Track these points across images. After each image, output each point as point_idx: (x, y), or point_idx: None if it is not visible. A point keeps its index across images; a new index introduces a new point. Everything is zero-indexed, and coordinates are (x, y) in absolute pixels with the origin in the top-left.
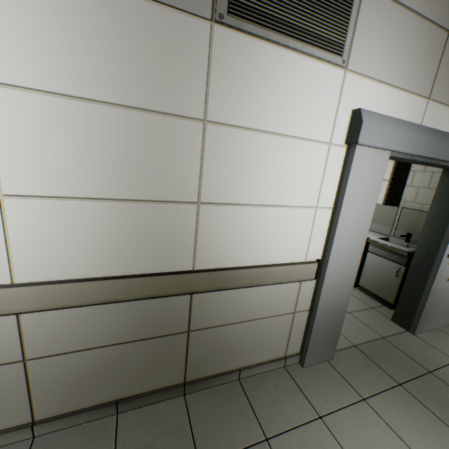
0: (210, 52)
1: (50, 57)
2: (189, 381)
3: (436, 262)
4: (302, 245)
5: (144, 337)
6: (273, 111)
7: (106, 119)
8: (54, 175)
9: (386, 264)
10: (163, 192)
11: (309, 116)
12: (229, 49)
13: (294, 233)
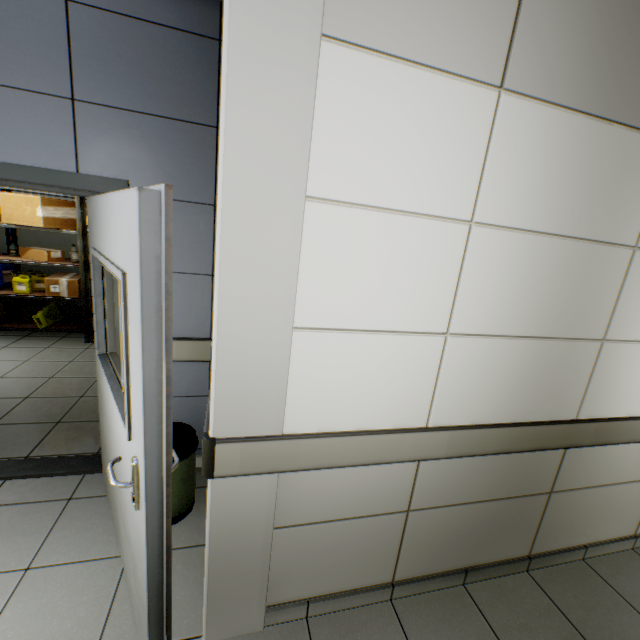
0: None
1: (527, 194)
2: (532, 554)
3: None
4: None
5: (509, 495)
6: None
7: (551, 252)
8: (493, 312)
9: None
10: (575, 328)
11: None
12: None
13: None
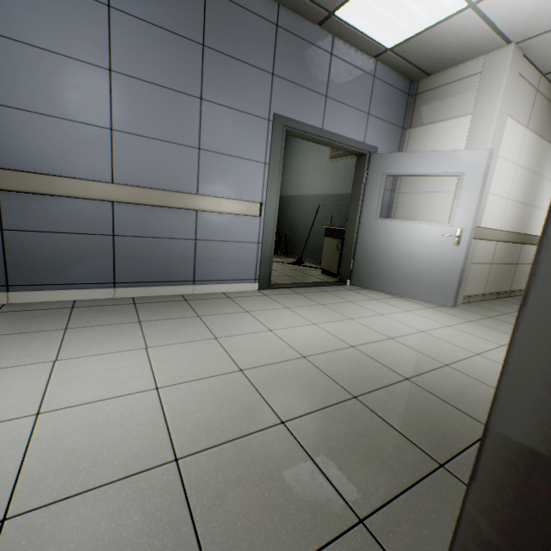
0: (547, 153)
1: (526, 157)
2: (509, 291)
3: None
4: None
5: (509, 263)
6: None
7: (528, 175)
8: (516, 193)
9: None
10: (528, 201)
11: None
12: (550, 152)
13: None
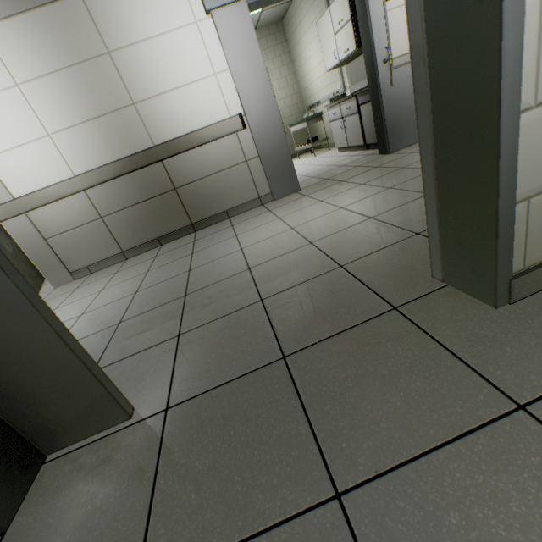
0: (89, 11)
1: (31, 60)
2: (195, 223)
3: (376, 74)
4: (221, 108)
5: (151, 197)
6: (143, 23)
7: (66, 78)
8: (62, 117)
9: (371, 107)
10: (113, 106)
11: (169, 12)
12: (97, 3)
13: (209, 101)
